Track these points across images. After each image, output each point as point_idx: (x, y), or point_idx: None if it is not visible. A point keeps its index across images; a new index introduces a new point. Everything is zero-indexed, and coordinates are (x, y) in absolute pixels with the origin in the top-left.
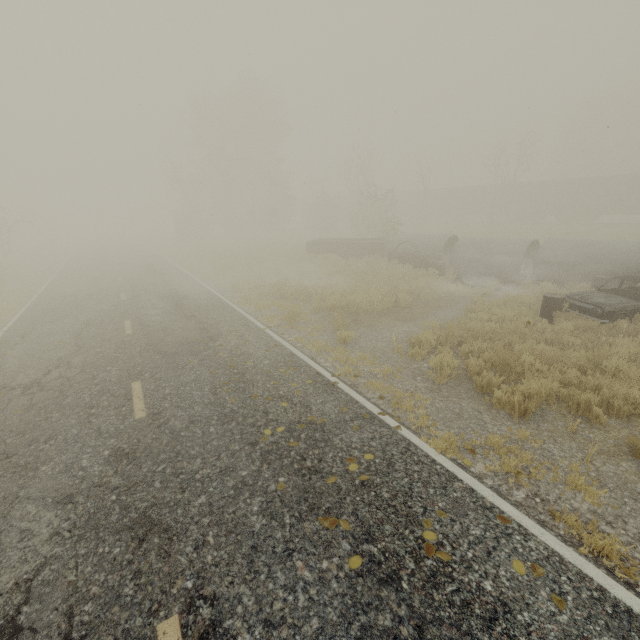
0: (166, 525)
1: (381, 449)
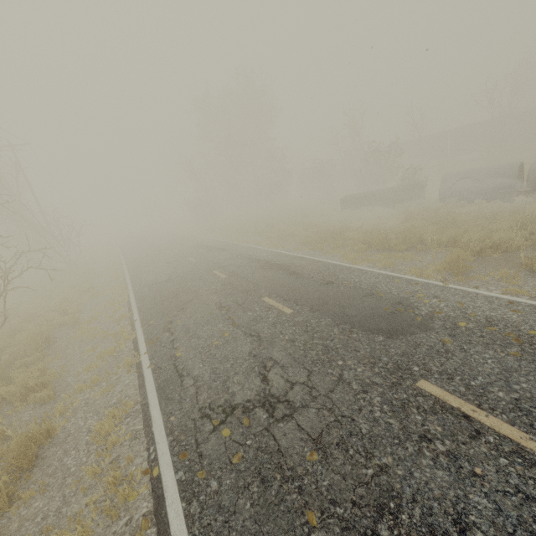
0: None
1: None
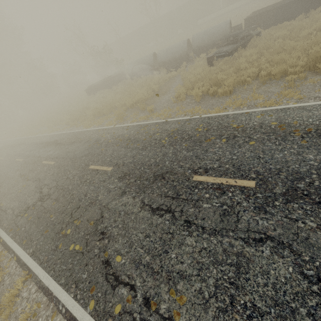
0: (165, 172)
1: (202, 122)
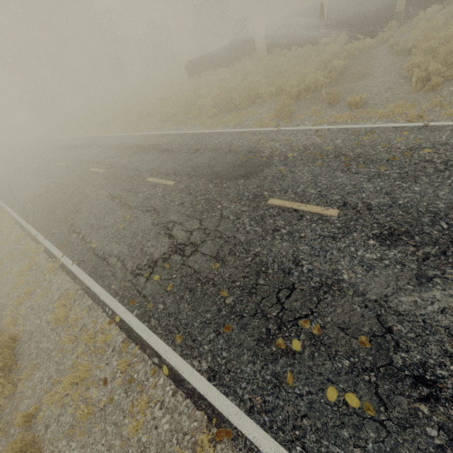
0: None
1: None
